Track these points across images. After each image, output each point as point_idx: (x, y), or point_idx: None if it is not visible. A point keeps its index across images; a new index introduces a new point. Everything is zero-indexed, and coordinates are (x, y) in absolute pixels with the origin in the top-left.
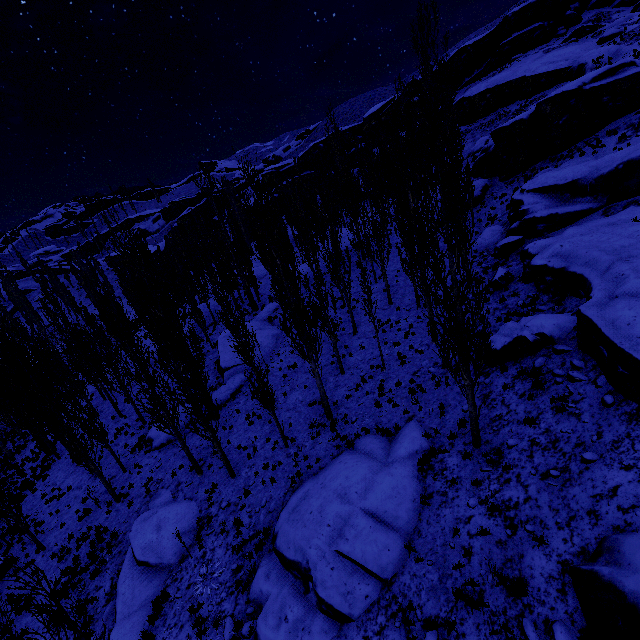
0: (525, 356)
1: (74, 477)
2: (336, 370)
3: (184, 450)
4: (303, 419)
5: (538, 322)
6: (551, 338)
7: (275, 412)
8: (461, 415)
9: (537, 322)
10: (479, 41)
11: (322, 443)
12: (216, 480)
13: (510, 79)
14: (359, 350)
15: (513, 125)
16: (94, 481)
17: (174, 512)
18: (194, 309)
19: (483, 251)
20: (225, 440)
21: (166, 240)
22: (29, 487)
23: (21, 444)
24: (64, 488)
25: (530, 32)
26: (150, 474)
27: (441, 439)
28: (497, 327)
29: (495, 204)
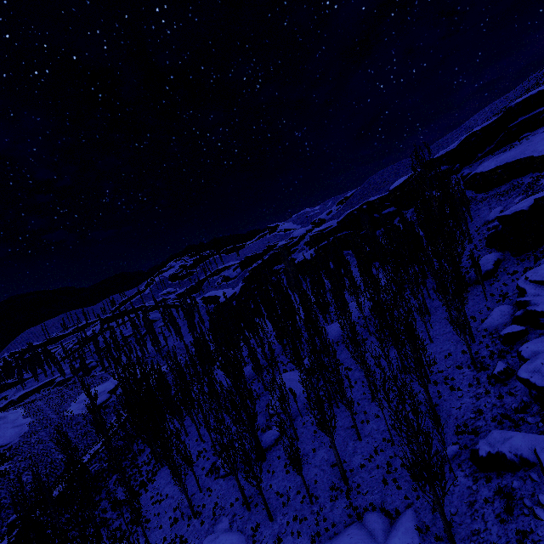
0: (507, 472)
1: (170, 486)
2: (355, 435)
3: (239, 488)
4: (326, 479)
5: (515, 442)
6: (526, 461)
7: (305, 466)
8: (449, 517)
9: (514, 441)
10: (487, 126)
11: (338, 508)
12: (259, 519)
13: (519, 158)
14: (375, 418)
15: (514, 214)
16: (181, 494)
17: (229, 541)
18: (254, 360)
19: (491, 332)
20: (268, 483)
21: (240, 299)
22: (144, 487)
23: (142, 448)
24: (163, 494)
25: (536, 115)
26: (216, 499)
27: (430, 537)
28: (491, 427)
29: (507, 280)
